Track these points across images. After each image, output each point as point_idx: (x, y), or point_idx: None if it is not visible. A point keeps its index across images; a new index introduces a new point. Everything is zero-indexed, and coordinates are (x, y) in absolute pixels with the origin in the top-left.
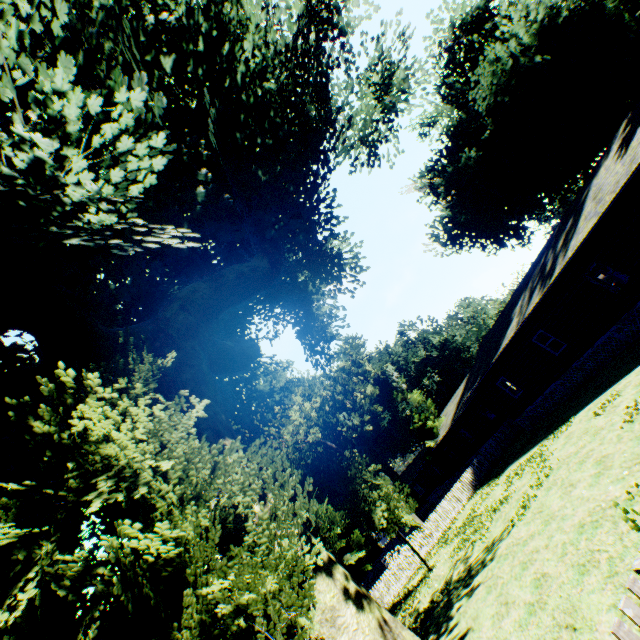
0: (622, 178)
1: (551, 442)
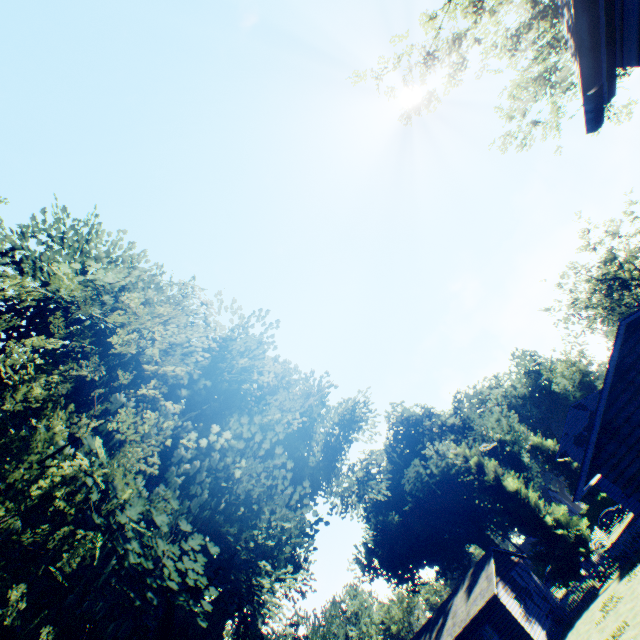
0: (463, 620)
1: None
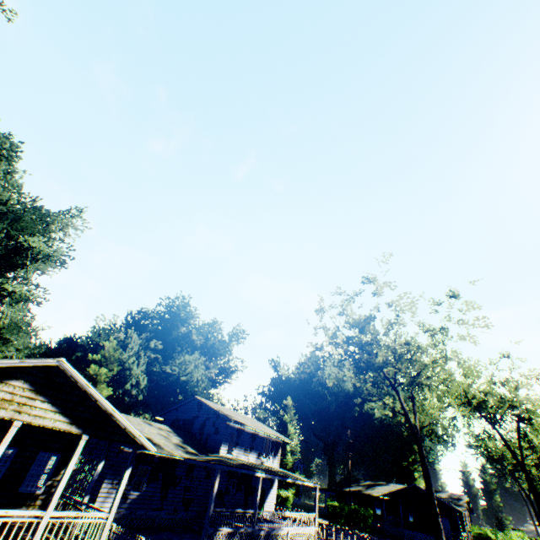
0: None
1: None
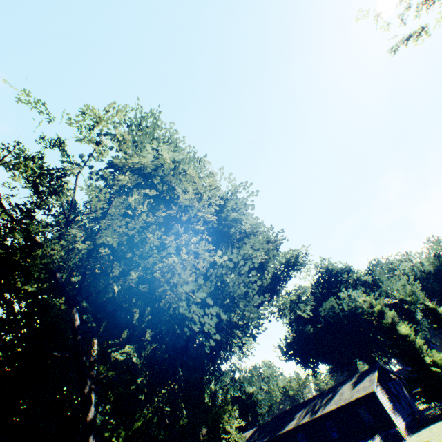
0: (347, 399)
1: None
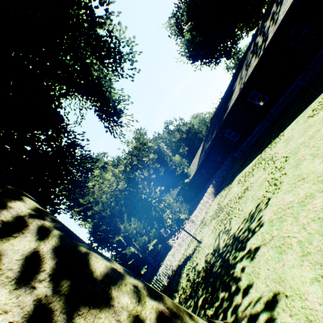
0: None
1: (269, 151)
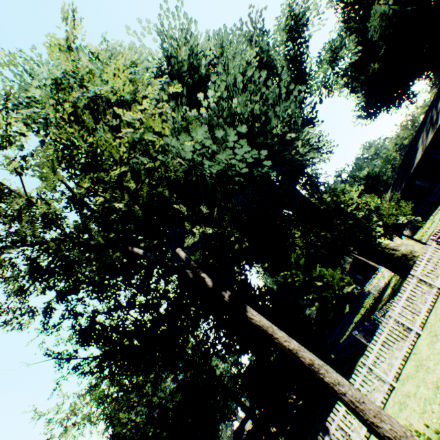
0: None
1: None
